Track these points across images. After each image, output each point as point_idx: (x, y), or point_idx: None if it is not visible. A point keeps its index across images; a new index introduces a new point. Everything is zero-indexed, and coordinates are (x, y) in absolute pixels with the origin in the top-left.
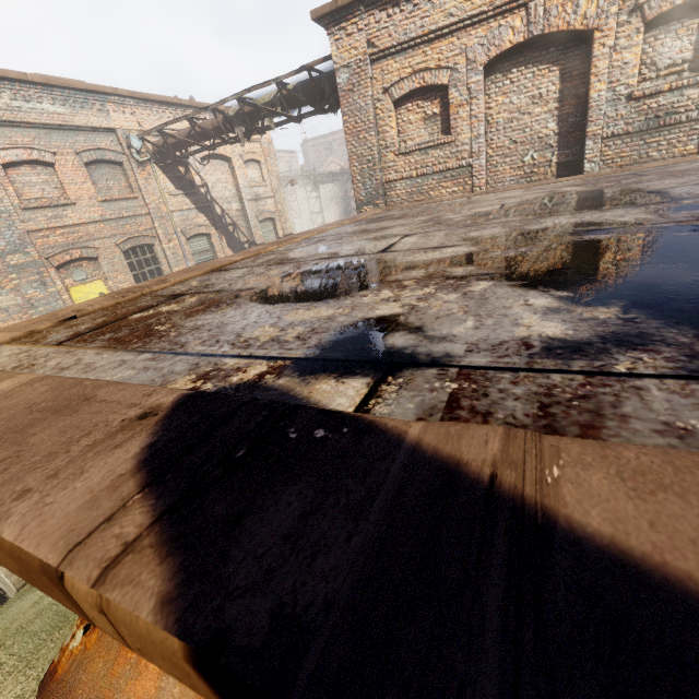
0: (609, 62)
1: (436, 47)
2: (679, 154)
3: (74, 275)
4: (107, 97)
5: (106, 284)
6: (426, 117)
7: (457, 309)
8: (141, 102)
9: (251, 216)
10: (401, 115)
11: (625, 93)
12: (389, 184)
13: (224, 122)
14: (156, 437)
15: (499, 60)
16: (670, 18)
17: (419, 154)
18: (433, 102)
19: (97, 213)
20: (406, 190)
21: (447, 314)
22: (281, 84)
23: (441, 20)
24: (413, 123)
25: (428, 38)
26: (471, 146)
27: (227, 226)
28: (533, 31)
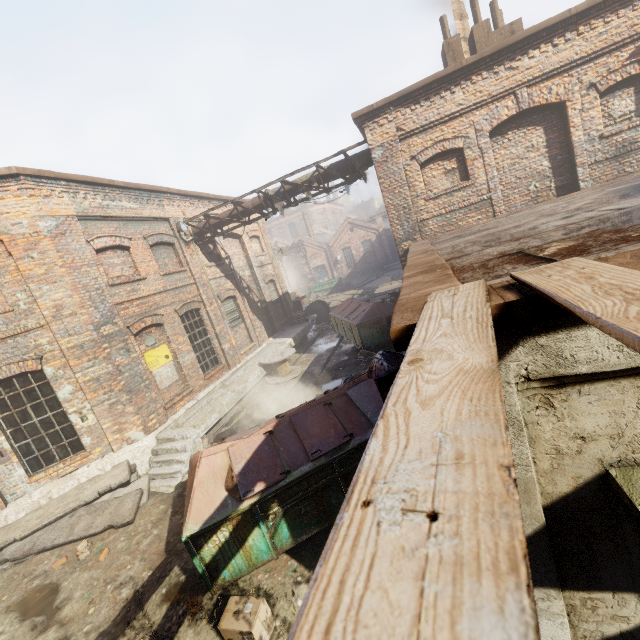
0: (581, 118)
1: (450, 125)
2: None
3: (146, 341)
4: (163, 195)
5: (169, 347)
6: (446, 171)
7: None
8: (183, 197)
9: (260, 280)
10: (425, 173)
11: (597, 135)
12: (422, 222)
13: (264, 201)
14: None
15: (497, 128)
16: (613, 89)
17: (446, 197)
18: (450, 160)
19: (160, 285)
20: (438, 225)
21: None
22: (320, 166)
23: (453, 108)
24: (436, 177)
25: (444, 120)
26: (488, 185)
27: (244, 289)
28: (522, 107)
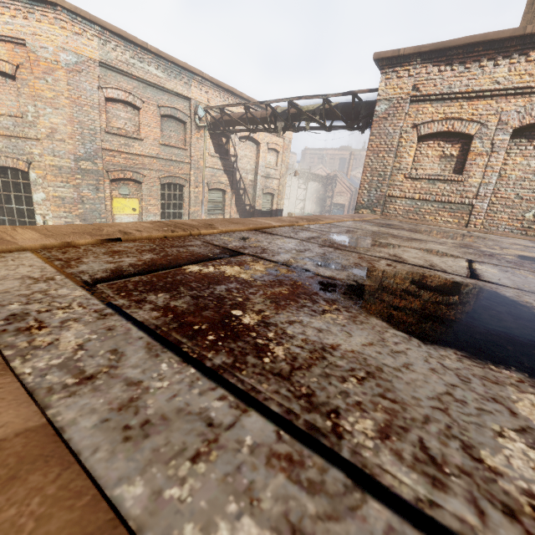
0: None
1: (473, 104)
2: None
3: (121, 190)
4: (194, 76)
5: (140, 203)
6: (443, 155)
7: None
8: (215, 86)
9: (259, 188)
10: (421, 148)
11: None
12: (390, 198)
13: (270, 116)
14: None
15: (528, 128)
16: None
17: (427, 182)
18: (453, 145)
19: (155, 151)
20: (404, 207)
21: None
22: (327, 100)
23: (487, 84)
24: (429, 157)
25: (469, 96)
26: (478, 190)
27: (239, 189)
28: None
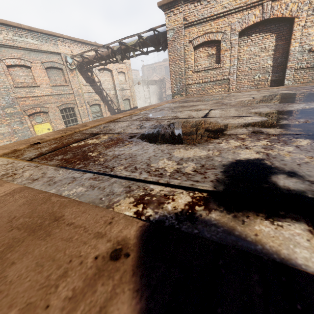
0: (301, 33)
1: (216, 22)
2: None
3: (36, 119)
4: (58, 38)
5: (51, 124)
6: (208, 55)
7: (307, 159)
8: (73, 41)
9: (119, 97)
10: (196, 53)
11: (307, 48)
12: (188, 85)
13: (111, 53)
14: (144, 300)
15: (246, 30)
16: None
17: (204, 72)
18: (212, 48)
19: (49, 91)
20: (196, 89)
21: (303, 162)
22: (140, 36)
23: (220, 9)
24: (202, 58)
25: (213, 18)
26: (229, 70)
27: (108, 101)
28: (265, 16)
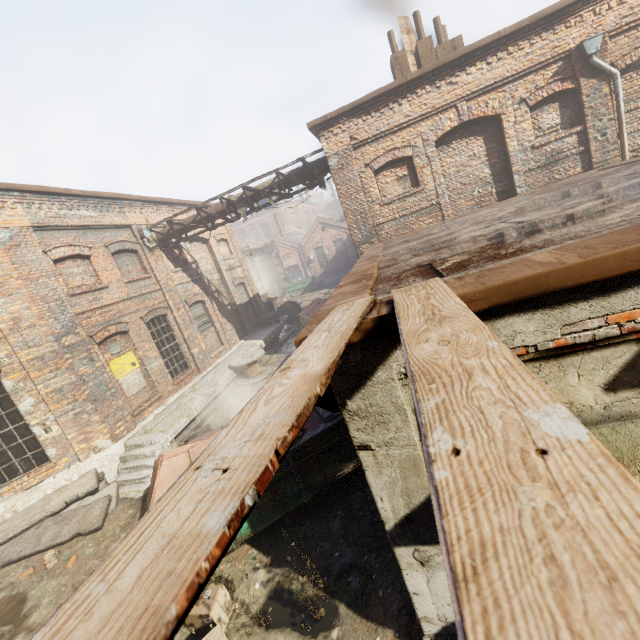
0: (515, 130)
1: (399, 135)
2: (573, 174)
3: (111, 350)
4: (124, 202)
5: (135, 354)
6: (398, 178)
7: None
8: (146, 203)
9: (229, 283)
10: (379, 179)
11: (529, 145)
12: (378, 226)
13: (227, 207)
14: None
15: (442, 138)
16: (541, 104)
17: (399, 202)
18: (401, 168)
19: (124, 293)
20: (393, 228)
21: None
22: (280, 173)
23: (401, 119)
24: (389, 184)
25: (393, 131)
26: (436, 191)
27: (213, 293)
28: (463, 119)
